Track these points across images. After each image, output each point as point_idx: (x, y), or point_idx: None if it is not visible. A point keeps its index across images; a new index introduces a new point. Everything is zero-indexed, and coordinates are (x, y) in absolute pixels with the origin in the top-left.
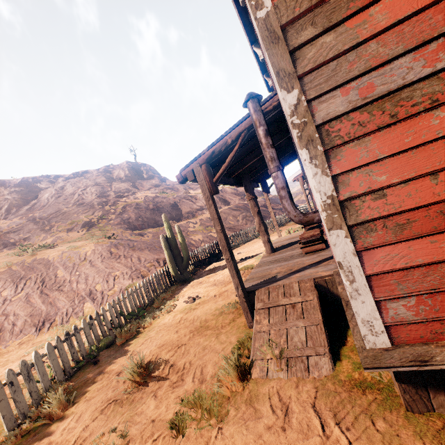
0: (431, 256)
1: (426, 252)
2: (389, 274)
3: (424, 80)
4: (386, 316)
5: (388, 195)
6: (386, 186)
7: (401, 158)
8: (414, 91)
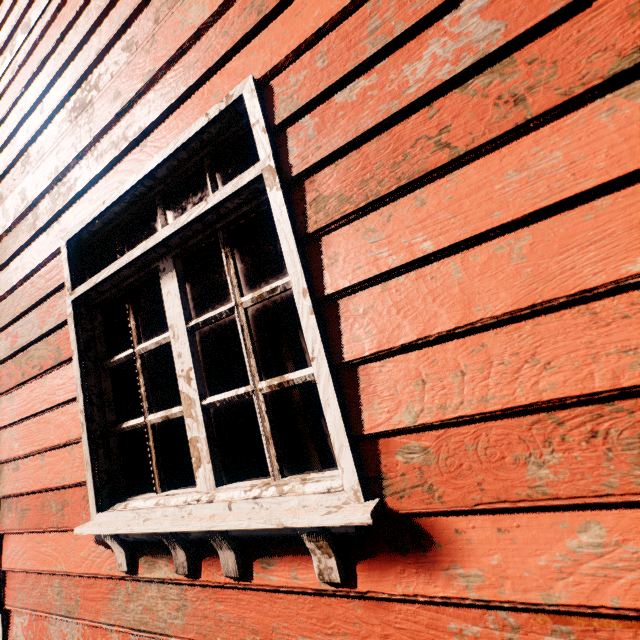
0: (35, 562)
1: (34, 555)
2: (18, 574)
3: (42, 340)
4: (11, 633)
5: (20, 468)
6: (18, 457)
7: (28, 426)
8: (36, 350)
